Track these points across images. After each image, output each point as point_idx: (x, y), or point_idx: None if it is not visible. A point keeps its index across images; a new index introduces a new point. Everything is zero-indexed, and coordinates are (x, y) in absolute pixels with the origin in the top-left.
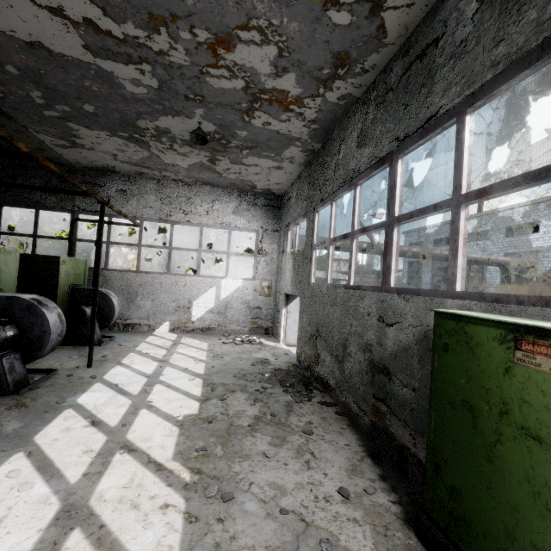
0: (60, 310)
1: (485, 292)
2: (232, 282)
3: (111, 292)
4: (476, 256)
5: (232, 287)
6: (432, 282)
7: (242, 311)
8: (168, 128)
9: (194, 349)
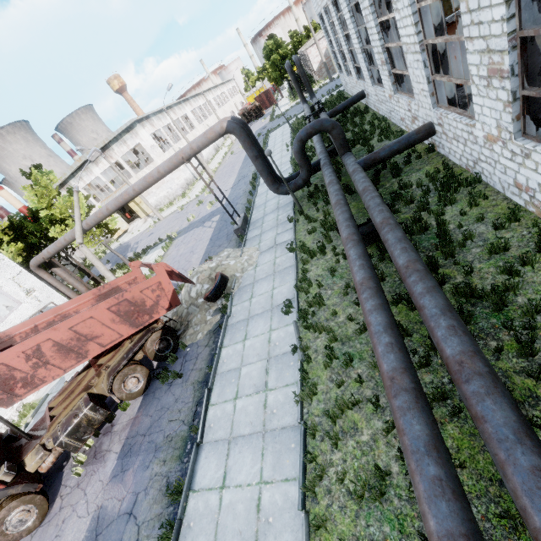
0: None
1: (359, 63)
2: None
3: None
4: (168, 165)
5: None
6: (340, 48)
7: None
8: None
9: None
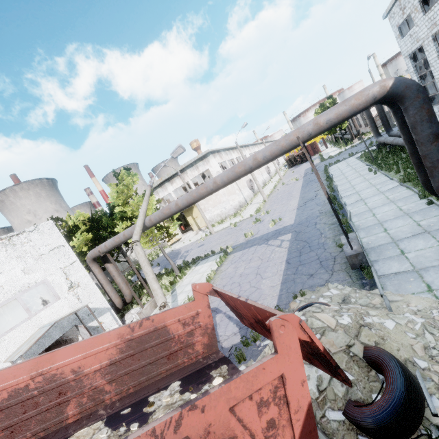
0: None
1: None
2: None
3: None
4: (271, 149)
5: None
6: None
7: None
8: None
9: None
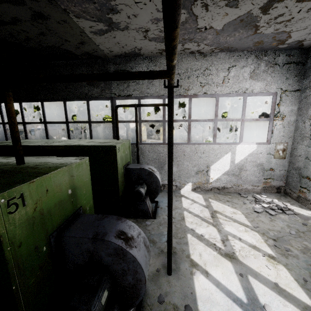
0: (142, 232)
1: None
2: (246, 147)
3: (153, 167)
4: None
5: (246, 152)
6: None
7: (255, 172)
8: None
9: (238, 225)
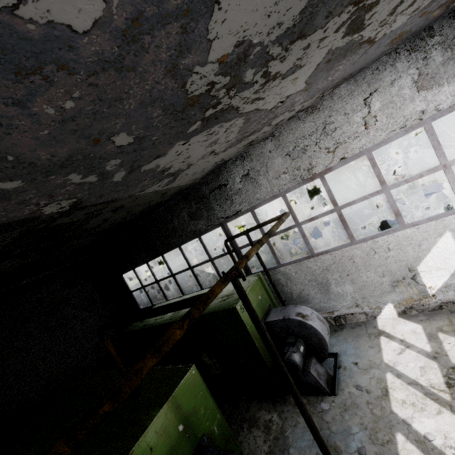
0: None
1: None
2: None
3: (304, 308)
4: None
5: None
6: None
7: None
8: (240, 41)
9: None
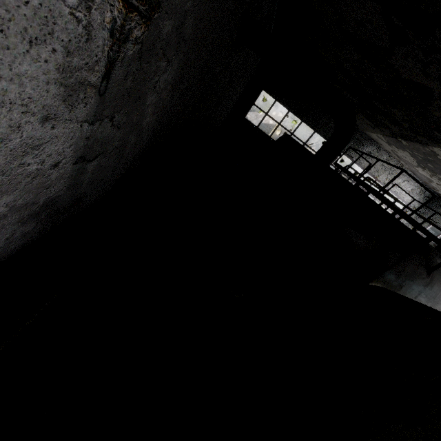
0: None
1: None
2: None
3: None
4: None
5: None
6: None
7: None
8: None
9: None
